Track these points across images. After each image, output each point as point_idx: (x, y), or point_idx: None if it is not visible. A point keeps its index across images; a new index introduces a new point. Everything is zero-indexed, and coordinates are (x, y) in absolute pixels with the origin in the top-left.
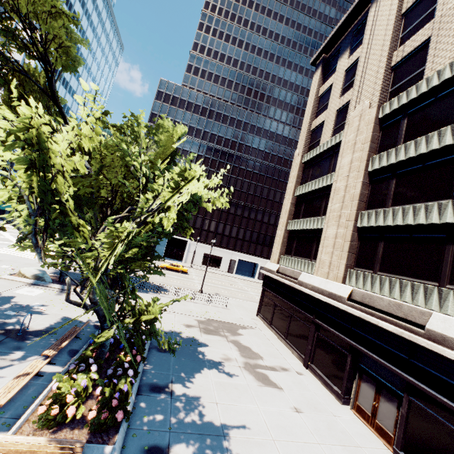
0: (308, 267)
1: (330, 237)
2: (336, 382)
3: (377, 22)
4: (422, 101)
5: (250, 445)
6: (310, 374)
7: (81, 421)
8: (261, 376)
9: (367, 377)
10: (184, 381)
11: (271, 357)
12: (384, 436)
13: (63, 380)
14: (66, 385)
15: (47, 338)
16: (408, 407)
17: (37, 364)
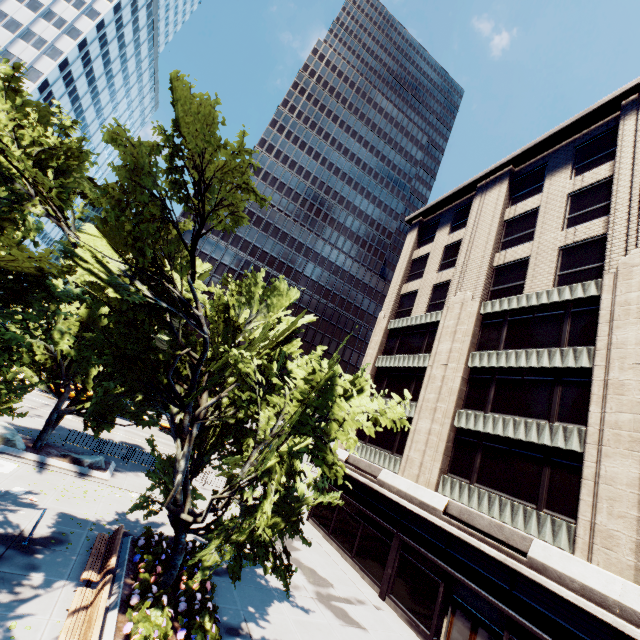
0: (390, 463)
1: (422, 431)
2: (423, 619)
3: (481, 216)
4: (522, 314)
5: None
6: (389, 608)
7: None
8: (339, 611)
9: (462, 612)
10: (259, 619)
11: (341, 583)
12: None
13: (133, 618)
14: (147, 626)
15: (64, 551)
16: None
17: (86, 595)
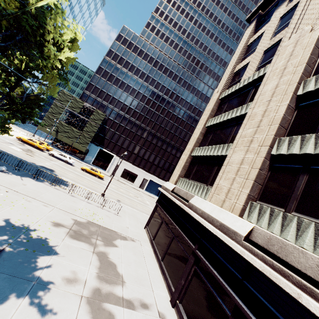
0: (203, 192)
1: (234, 162)
2: None
3: None
4: None
5: None
6: (174, 317)
7: None
8: (104, 318)
9: None
10: None
11: (136, 282)
12: None
13: None
14: None
15: None
16: None
17: None
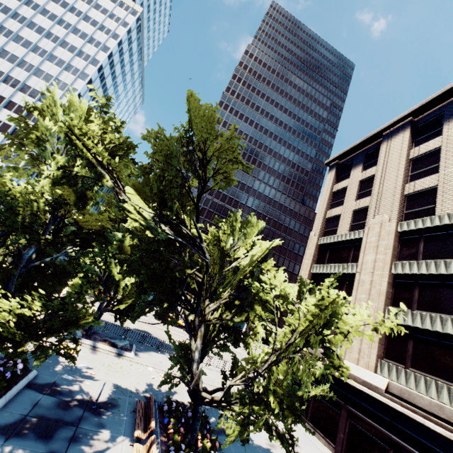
0: None
1: None
2: None
3: (389, 157)
4: (435, 231)
5: None
6: None
7: None
8: None
9: None
10: None
11: (304, 443)
12: None
13: None
14: None
15: (117, 413)
16: None
17: (140, 449)
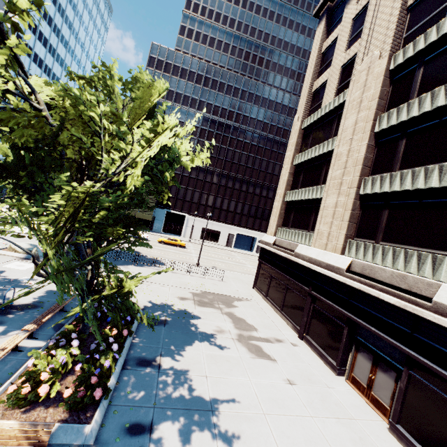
0: (306, 239)
1: (329, 206)
2: (331, 354)
3: None
4: (443, 45)
5: (239, 420)
6: (305, 345)
7: (57, 399)
8: (254, 348)
9: (364, 350)
10: (174, 354)
11: (265, 328)
12: (380, 408)
13: (41, 356)
14: (42, 362)
15: (33, 312)
16: (407, 381)
17: (16, 340)
